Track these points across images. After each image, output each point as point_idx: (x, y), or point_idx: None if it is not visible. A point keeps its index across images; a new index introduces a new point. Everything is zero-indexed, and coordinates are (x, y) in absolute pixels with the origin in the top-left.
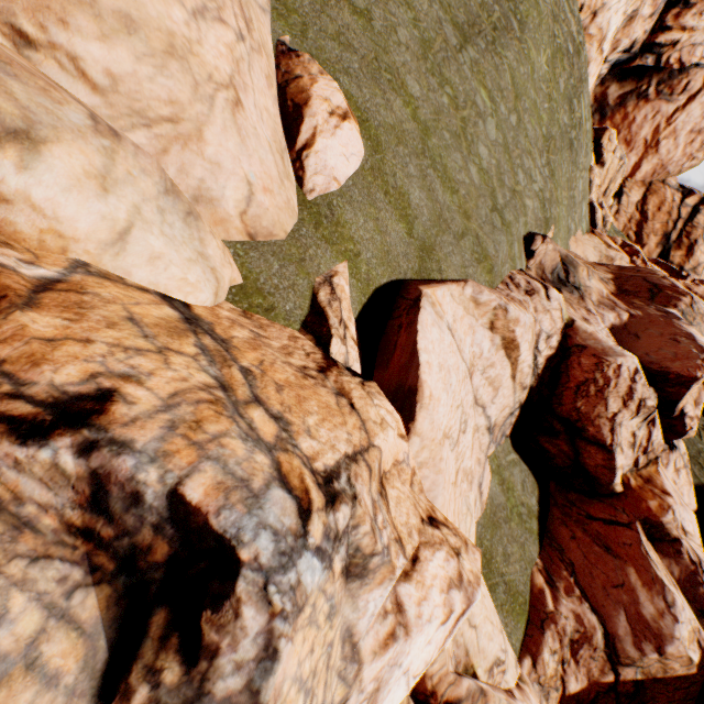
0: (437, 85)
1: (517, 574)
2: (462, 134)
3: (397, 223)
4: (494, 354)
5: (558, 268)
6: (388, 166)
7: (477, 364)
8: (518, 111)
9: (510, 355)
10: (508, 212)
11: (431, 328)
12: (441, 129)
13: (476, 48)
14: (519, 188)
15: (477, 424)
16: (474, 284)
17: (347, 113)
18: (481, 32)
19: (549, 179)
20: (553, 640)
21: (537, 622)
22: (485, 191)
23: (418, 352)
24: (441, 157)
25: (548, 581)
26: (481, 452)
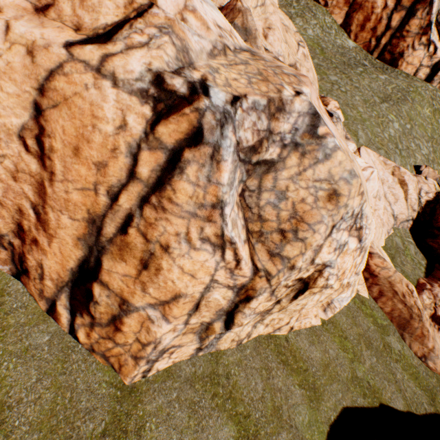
0: (370, 111)
1: (409, 272)
2: (380, 124)
3: (353, 136)
4: (394, 185)
5: (437, 181)
6: (351, 123)
7: (385, 183)
8: (410, 125)
9: (403, 187)
10: (404, 152)
11: (365, 154)
12: (371, 121)
13: (388, 104)
14: (411, 148)
15: (386, 208)
16: (384, 158)
17: (339, 109)
18: (390, 100)
19: (432, 152)
20: (429, 295)
21: (420, 289)
22: (391, 142)
23: (360, 154)
24: (371, 127)
25: (428, 283)
26: (388, 222)
